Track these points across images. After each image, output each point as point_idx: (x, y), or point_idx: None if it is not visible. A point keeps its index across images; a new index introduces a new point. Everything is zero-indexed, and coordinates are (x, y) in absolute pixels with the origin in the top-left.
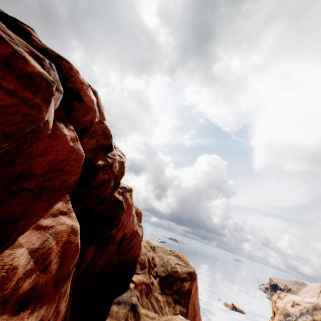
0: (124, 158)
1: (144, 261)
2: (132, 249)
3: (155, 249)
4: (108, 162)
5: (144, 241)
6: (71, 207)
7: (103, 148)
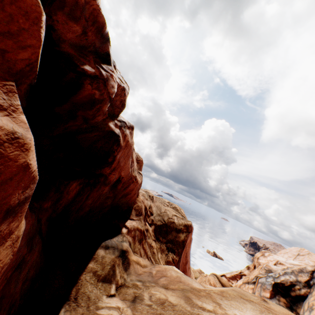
0: (126, 87)
1: (141, 208)
2: (128, 194)
3: (153, 198)
4: (100, 73)
5: (142, 190)
6: (18, 106)
7: (95, 54)
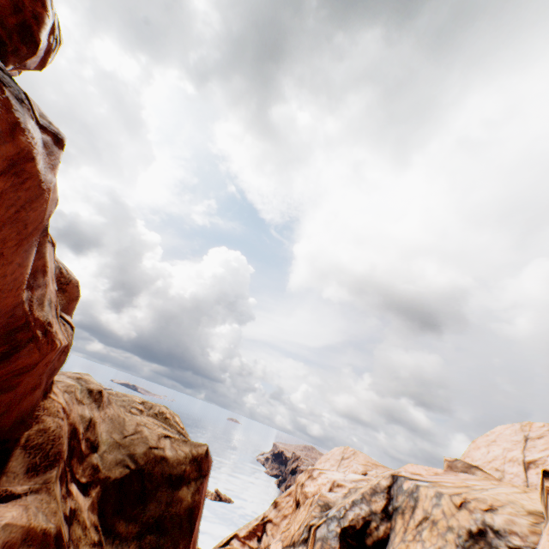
0: None
1: (56, 437)
2: (1, 390)
3: (103, 397)
4: None
5: (67, 375)
6: None
7: None
